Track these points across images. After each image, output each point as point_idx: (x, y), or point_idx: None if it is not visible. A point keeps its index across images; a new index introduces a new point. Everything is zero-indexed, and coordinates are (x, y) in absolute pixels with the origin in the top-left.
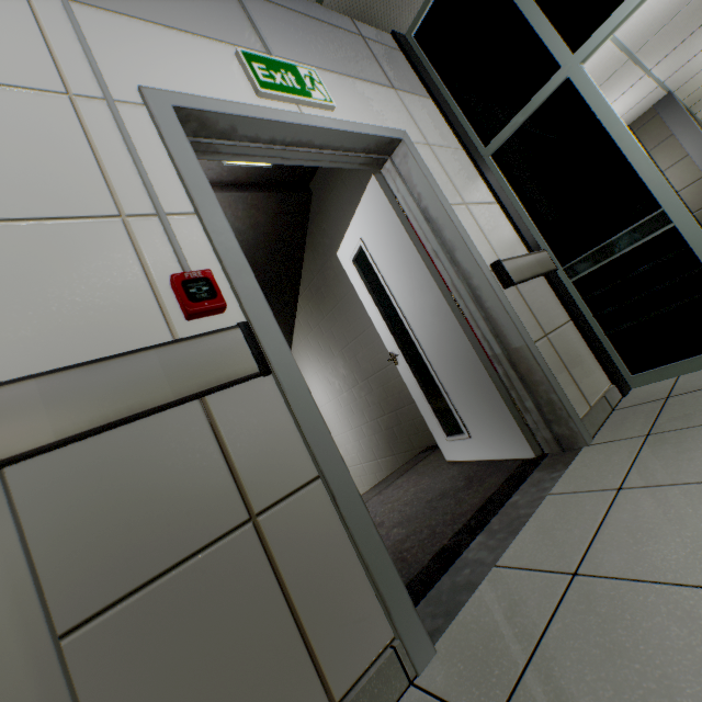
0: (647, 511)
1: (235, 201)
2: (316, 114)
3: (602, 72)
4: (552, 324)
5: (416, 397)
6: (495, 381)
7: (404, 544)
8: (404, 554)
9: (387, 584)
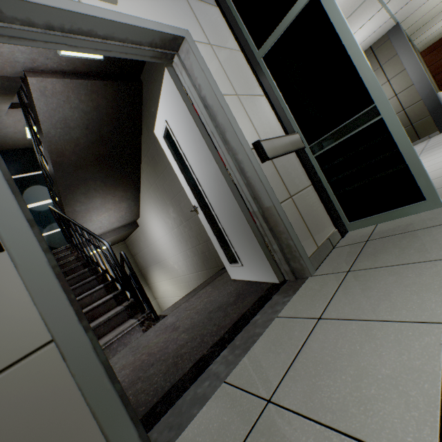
0: (331, 344)
1: (76, 87)
2: (97, 5)
3: (354, 2)
4: (297, 188)
5: (211, 237)
6: (254, 230)
7: (182, 349)
8: (178, 359)
9: (114, 424)
